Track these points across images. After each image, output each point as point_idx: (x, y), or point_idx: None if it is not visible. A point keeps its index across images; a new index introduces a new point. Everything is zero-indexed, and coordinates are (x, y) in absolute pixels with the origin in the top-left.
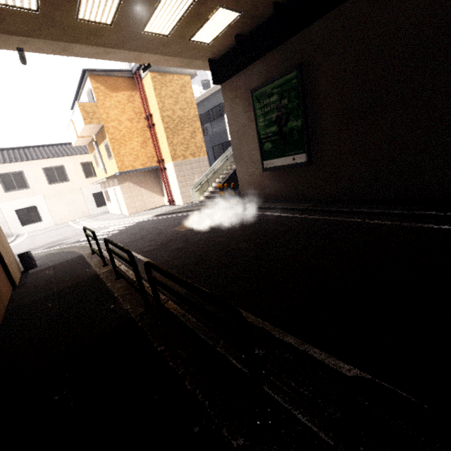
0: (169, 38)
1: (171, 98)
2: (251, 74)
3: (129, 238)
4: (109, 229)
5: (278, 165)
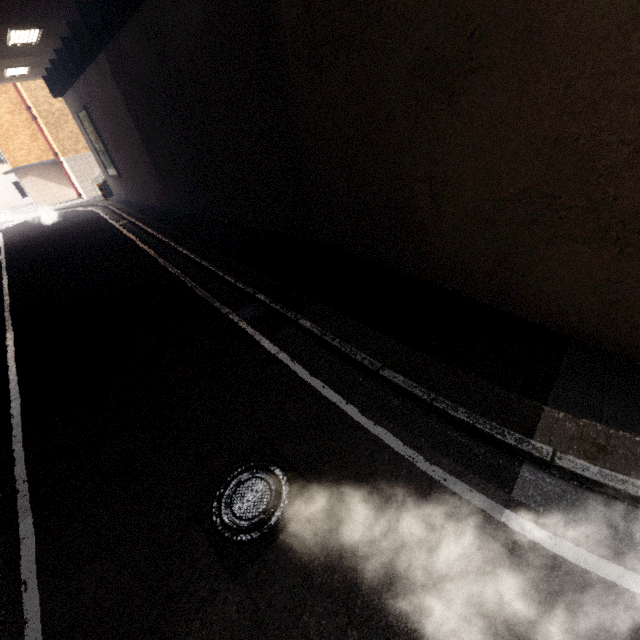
0: None
1: (44, 90)
2: (71, 99)
3: (13, 230)
4: (12, 223)
5: (112, 174)
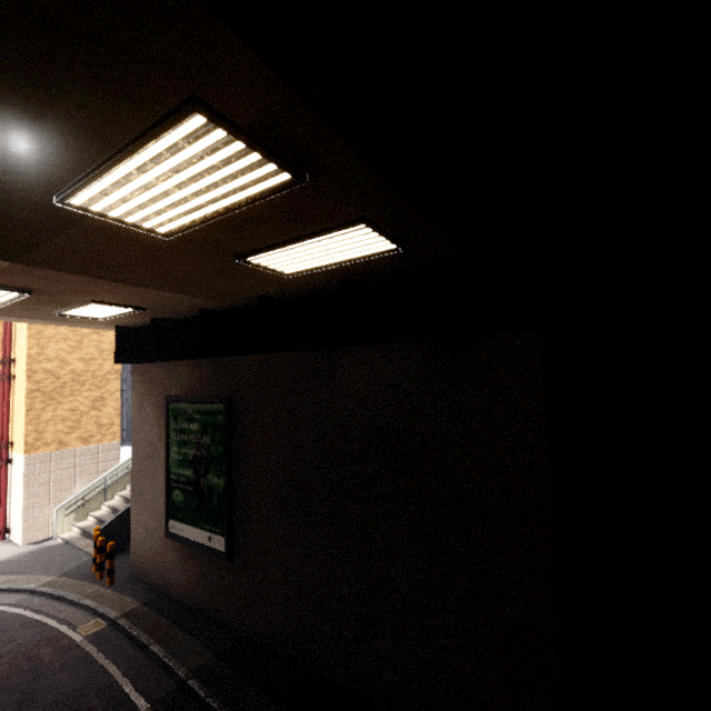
0: (4, 307)
1: (67, 340)
2: (173, 374)
3: None
4: None
5: (189, 537)
